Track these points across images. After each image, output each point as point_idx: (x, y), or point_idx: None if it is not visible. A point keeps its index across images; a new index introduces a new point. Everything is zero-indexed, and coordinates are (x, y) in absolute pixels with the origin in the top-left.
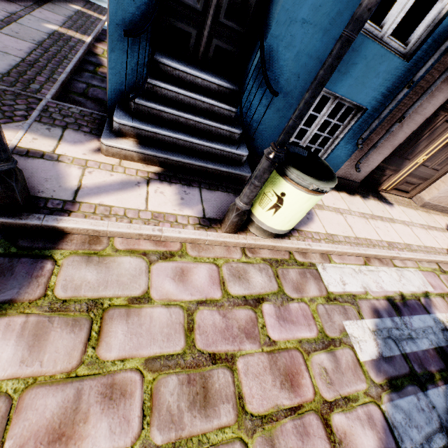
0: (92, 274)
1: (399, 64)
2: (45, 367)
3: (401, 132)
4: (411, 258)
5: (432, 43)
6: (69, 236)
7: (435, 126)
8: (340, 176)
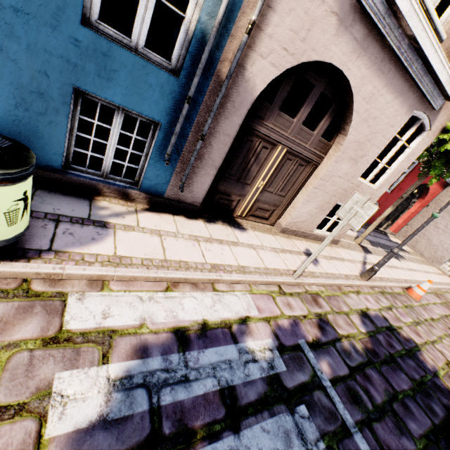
0: None
1: (170, 79)
2: None
3: (215, 152)
4: (241, 280)
5: (193, 62)
6: None
7: (256, 151)
8: (173, 198)
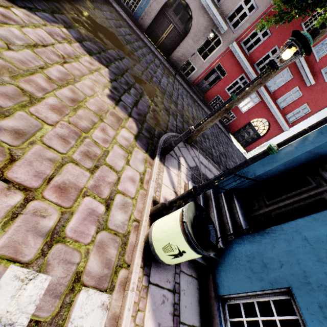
0: (140, 157)
1: None
2: (119, 137)
3: None
4: None
5: None
6: (152, 160)
7: None
8: None
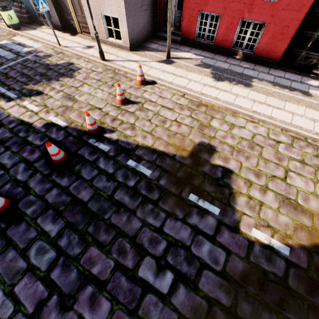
0: None
1: None
2: None
3: (49, 1)
4: (44, 42)
5: None
6: None
7: None
8: (55, 24)
